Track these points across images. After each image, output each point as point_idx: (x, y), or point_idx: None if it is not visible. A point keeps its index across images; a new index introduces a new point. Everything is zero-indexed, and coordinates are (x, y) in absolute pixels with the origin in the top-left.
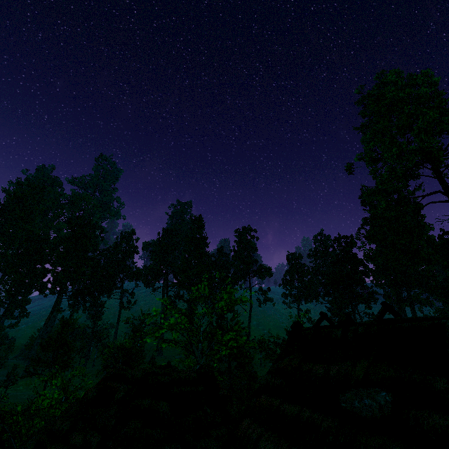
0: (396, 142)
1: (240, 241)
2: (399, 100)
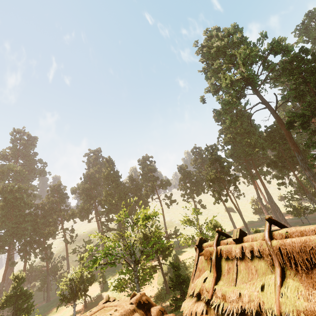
0: (227, 76)
1: (143, 167)
2: (222, 47)
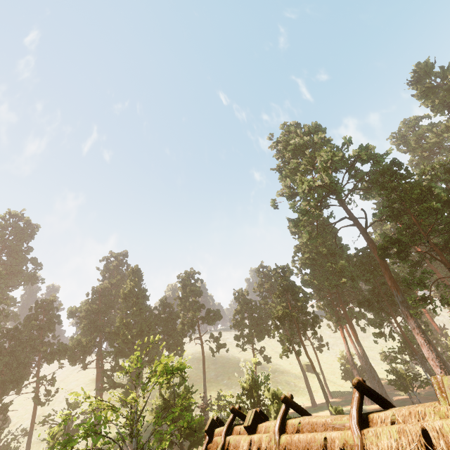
0: (305, 180)
1: (184, 287)
2: (301, 145)
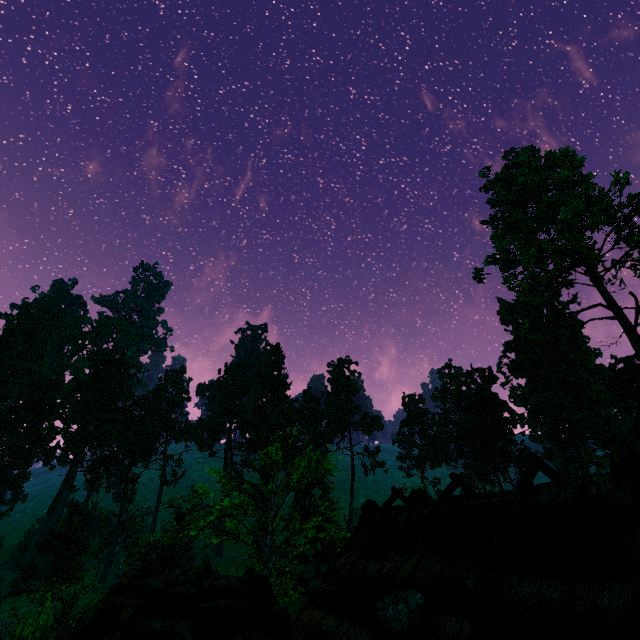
0: (535, 241)
1: (335, 379)
2: (535, 186)
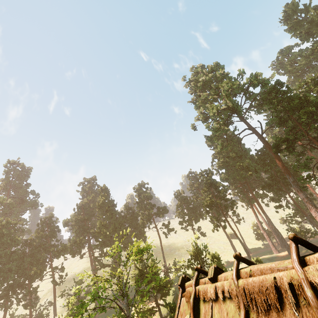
0: (214, 106)
1: (139, 194)
2: (207, 81)
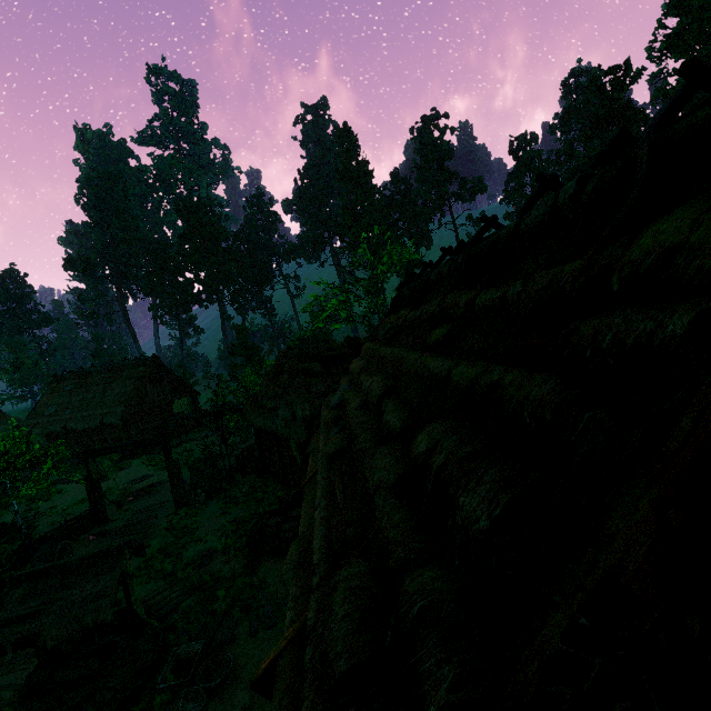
0: None
1: (422, 148)
2: None
